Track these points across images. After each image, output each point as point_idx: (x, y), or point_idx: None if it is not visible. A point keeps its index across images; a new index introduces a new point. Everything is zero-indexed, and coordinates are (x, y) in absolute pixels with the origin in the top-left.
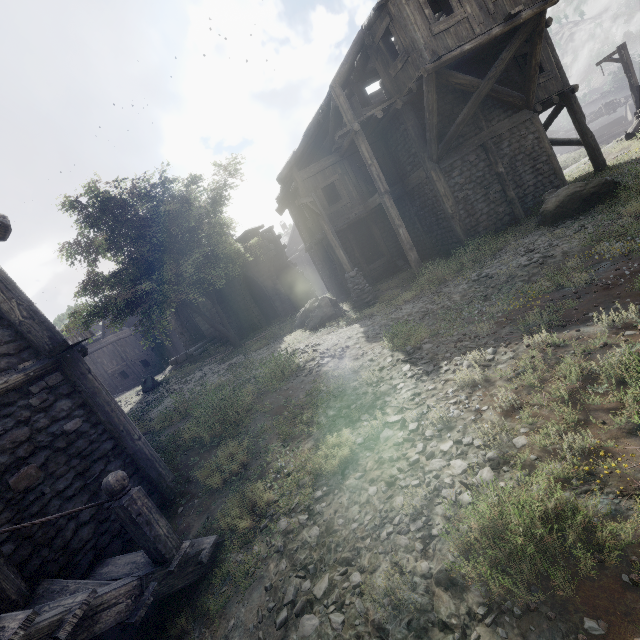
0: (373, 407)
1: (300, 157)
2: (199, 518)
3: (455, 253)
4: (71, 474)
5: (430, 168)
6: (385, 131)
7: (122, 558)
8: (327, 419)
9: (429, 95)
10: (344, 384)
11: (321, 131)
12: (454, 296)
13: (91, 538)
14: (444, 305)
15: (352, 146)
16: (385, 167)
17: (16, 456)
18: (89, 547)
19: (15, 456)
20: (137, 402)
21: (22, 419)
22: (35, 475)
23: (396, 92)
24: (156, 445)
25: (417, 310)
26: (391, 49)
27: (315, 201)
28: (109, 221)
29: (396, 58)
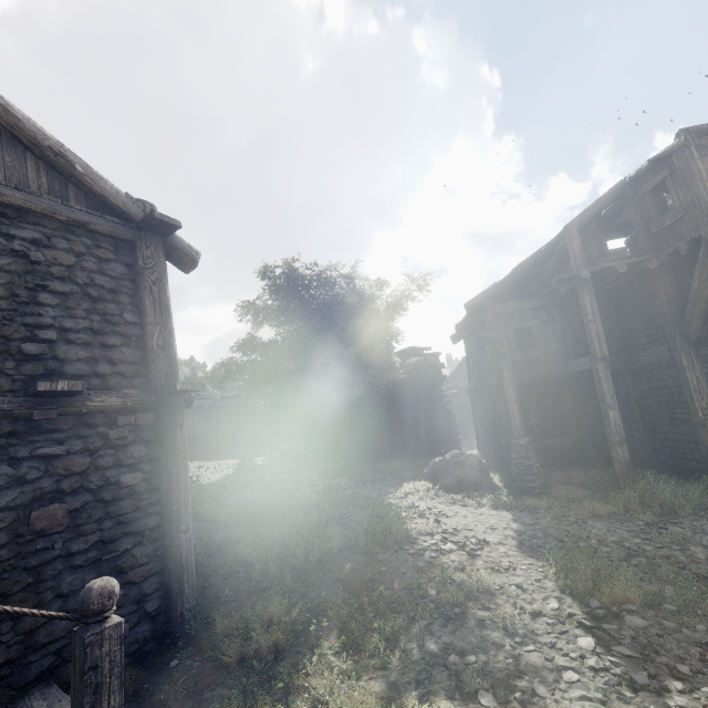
0: (507, 687)
1: (500, 290)
2: (182, 700)
3: (694, 476)
4: (94, 537)
5: (680, 349)
6: (620, 290)
7: (63, 702)
8: (420, 653)
9: (706, 261)
10: (465, 603)
11: (534, 271)
12: (692, 547)
13: (63, 637)
14: (671, 555)
15: (569, 295)
16: (607, 330)
17: (59, 486)
18: (53, 649)
19: (58, 485)
20: (226, 476)
21: (91, 447)
22: (60, 519)
23: (652, 250)
24: (207, 542)
25: (616, 539)
26: (659, 204)
27: (503, 339)
28: (289, 295)
29: (664, 214)
